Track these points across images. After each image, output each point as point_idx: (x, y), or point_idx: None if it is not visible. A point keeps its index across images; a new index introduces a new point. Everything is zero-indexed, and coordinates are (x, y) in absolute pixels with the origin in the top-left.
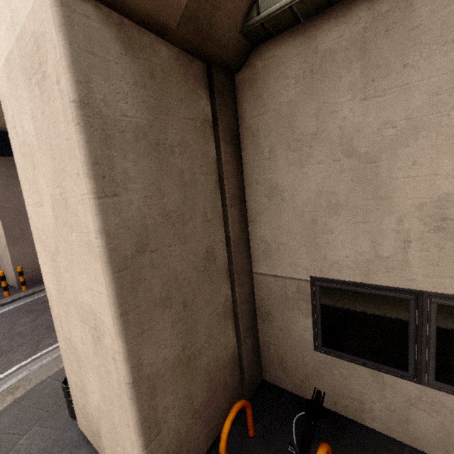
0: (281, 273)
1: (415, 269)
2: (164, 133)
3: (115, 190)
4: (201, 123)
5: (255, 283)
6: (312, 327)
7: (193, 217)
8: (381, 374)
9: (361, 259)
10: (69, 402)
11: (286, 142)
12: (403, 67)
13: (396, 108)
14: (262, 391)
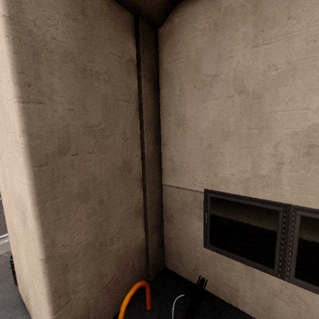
0: (183, 185)
1: (285, 187)
2: (92, 62)
3: (41, 99)
4: (127, 61)
5: (163, 192)
6: (203, 229)
7: (113, 133)
8: (253, 269)
9: (243, 176)
10: (14, 272)
11: (193, 82)
12: (288, 19)
13: (280, 54)
14: (162, 275)
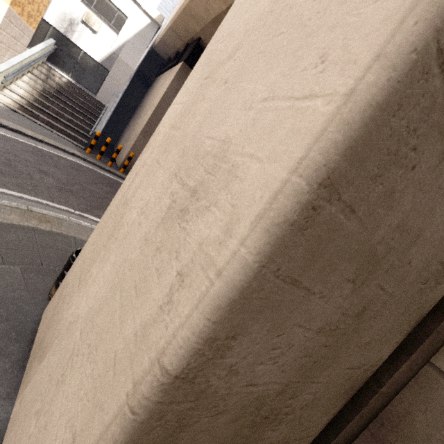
0: None
1: None
2: None
3: None
4: None
5: (416, 381)
6: None
7: None
8: None
9: None
10: (62, 276)
11: None
12: None
13: None
14: None
